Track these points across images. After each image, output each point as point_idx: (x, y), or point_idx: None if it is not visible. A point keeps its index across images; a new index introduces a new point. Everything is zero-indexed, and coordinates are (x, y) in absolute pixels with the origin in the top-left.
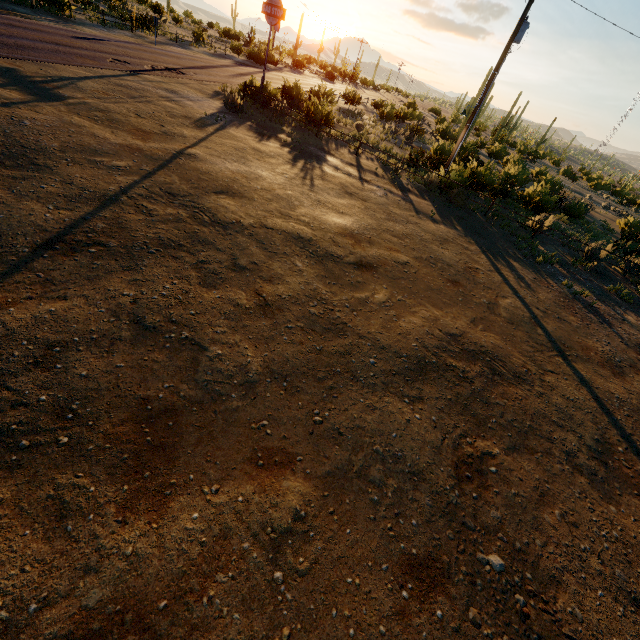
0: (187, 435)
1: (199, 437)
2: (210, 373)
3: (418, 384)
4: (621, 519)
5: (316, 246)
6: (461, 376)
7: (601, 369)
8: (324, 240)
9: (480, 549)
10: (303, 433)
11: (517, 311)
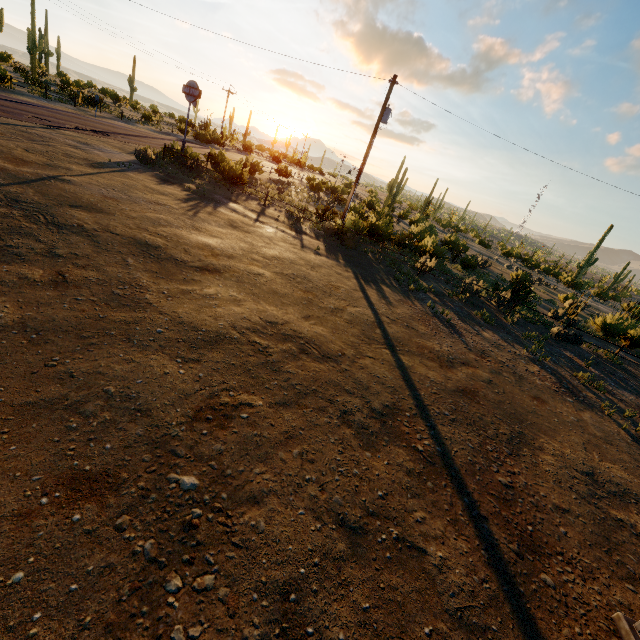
0: None
1: None
2: None
3: (203, 351)
4: (372, 462)
5: (162, 252)
6: (260, 350)
7: (429, 362)
8: (175, 249)
9: (177, 471)
10: (23, 372)
11: (362, 316)
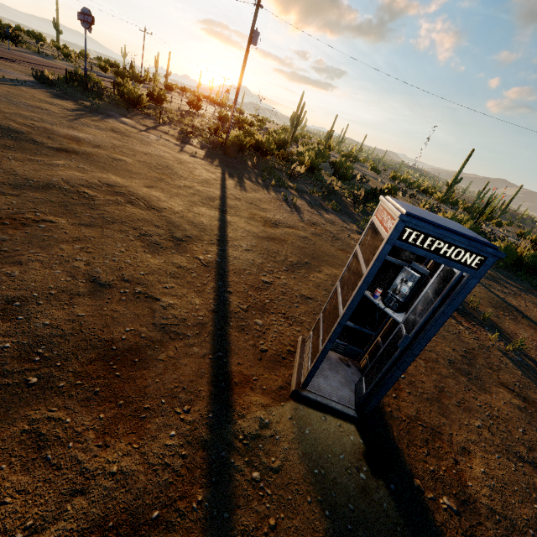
0: None
1: None
2: None
3: (27, 191)
4: (149, 259)
5: (23, 135)
6: (86, 197)
7: (254, 222)
8: (38, 135)
9: None
10: None
11: (208, 192)
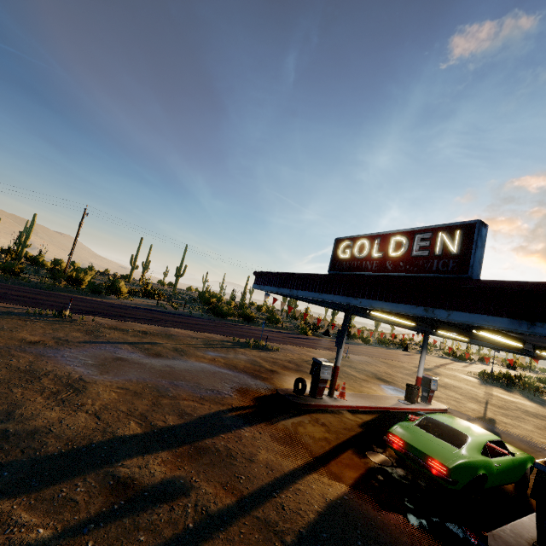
0: None
1: None
2: None
3: None
4: None
5: None
6: None
7: None
8: None
9: None
10: None
11: None
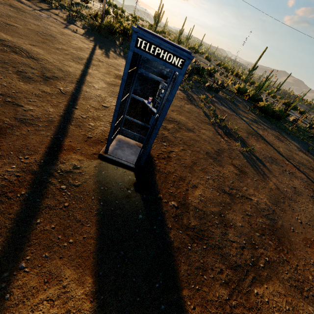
0: None
1: None
2: None
3: None
4: (21, 85)
5: None
6: None
7: (109, 75)
8: None
9: None
10: None
11: (79, 54)
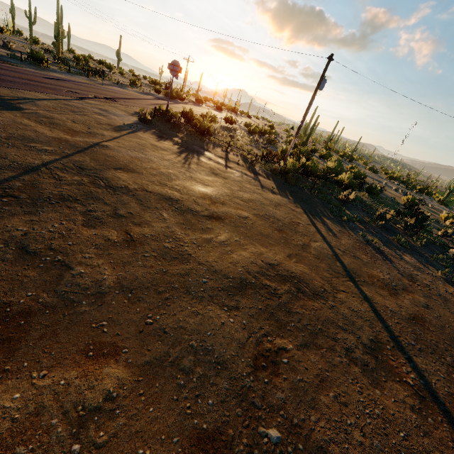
0: (33, 331)
1: (43, 333)
2: (69, 286)
3: (237, 297)
4: (384, 400)
5: (181, 204)
6: (272, 292)
7: (381, 290)
8: (188, 200)
9: (262, 424)
10: (134, 331)
11: (323, 250)
